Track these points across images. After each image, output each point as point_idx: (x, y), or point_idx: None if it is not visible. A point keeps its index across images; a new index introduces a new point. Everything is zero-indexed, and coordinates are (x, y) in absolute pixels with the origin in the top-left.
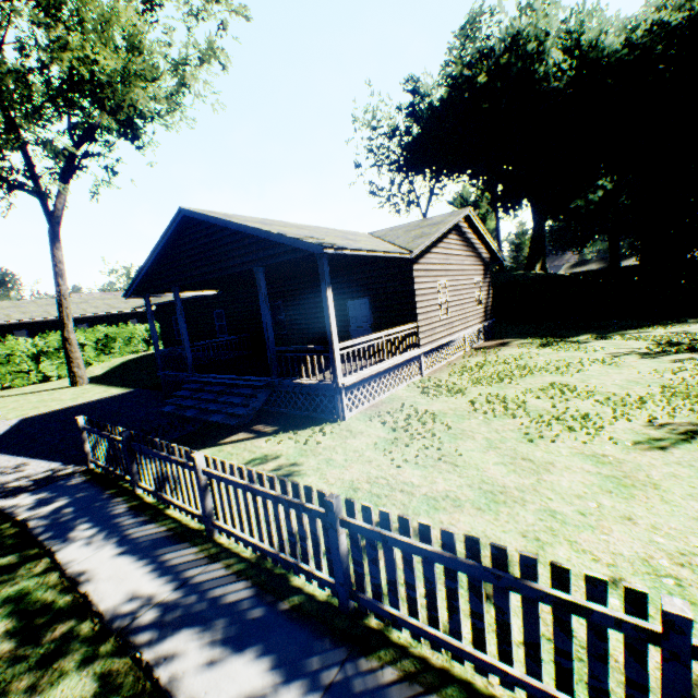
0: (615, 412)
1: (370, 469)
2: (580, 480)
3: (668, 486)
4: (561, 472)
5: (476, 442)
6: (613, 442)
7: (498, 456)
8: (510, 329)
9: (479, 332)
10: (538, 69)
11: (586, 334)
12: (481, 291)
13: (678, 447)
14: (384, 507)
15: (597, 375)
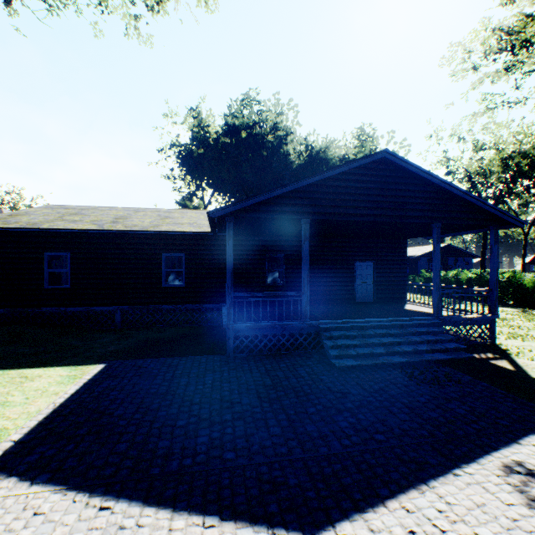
0: None
1: None
2: None
3: None
4: None
5: None
6: None
7: None
8: None
9: None
10: (283, 147)
11: None
12: None
13: None
14: None
15: None
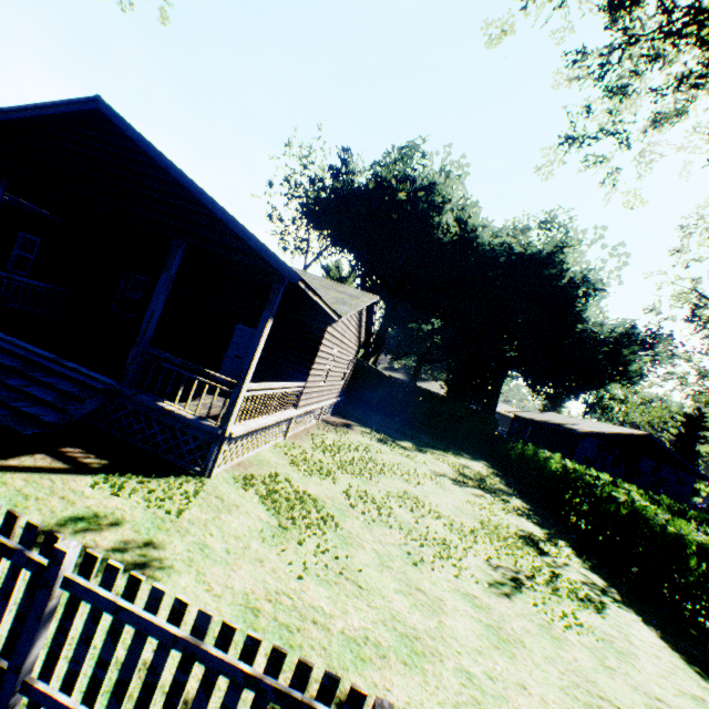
0: (462, 542)
1: (265, 575)
2: (472, 627)
3: (530, 645)
4: (454, 614)
5: (368, 553)
6: (476, 580)
7: (395, 580)
8: (348, 410)
9: (332, 405)
10: (435, 217)
11: (407, 441)
12: (348, 369)
13: (517, 596)
14: (302, 651)
15: (433, 493)
